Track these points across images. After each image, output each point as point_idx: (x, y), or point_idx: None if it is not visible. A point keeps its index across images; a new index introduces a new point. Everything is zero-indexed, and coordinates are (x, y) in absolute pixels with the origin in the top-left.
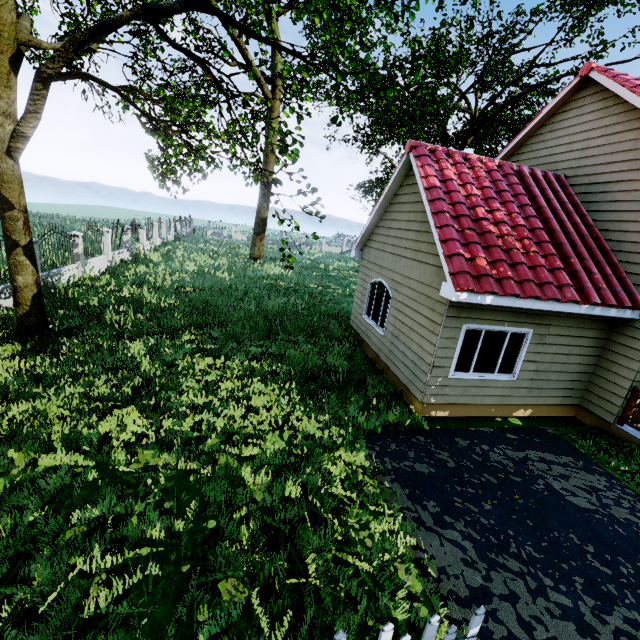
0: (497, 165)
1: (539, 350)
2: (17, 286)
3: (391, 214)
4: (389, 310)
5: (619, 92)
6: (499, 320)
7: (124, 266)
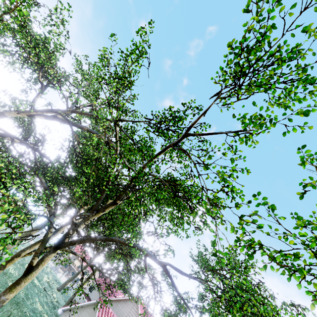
0: (113, 314)
1: None
2: None
3: (83, 311)
4: None
5: (139, 312)
6: None
7: None
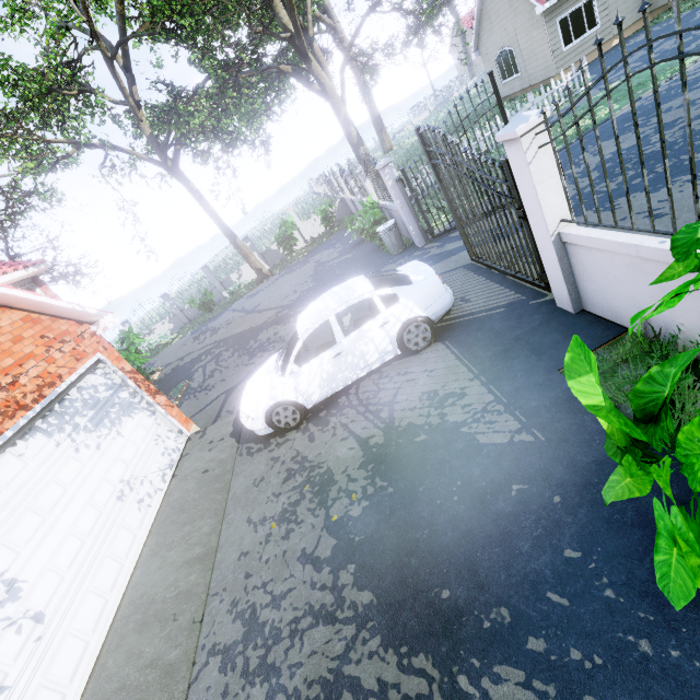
0: None
1: (604, 1)
2: None
3: (486, 9)
4: (516, 58)
5: None
6: (573, 4)
7: None
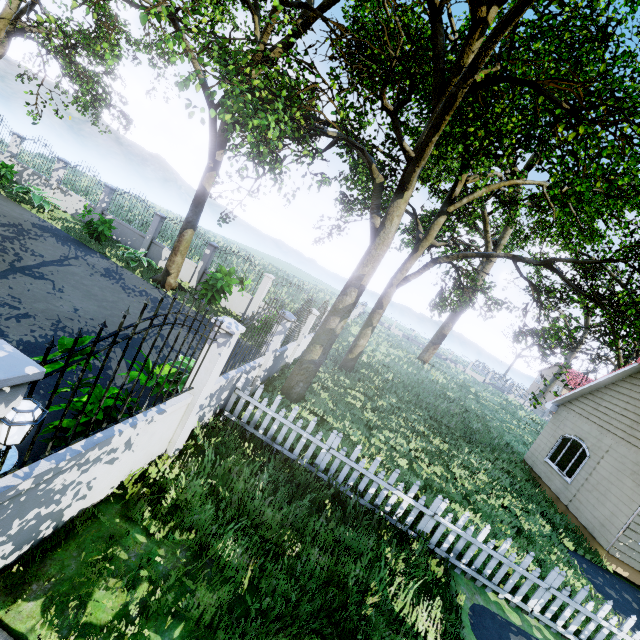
0: None
1: None
2: (358, 344)
3: (604, 395)
4: (582, 466)
5: None
6: None
7: (345, 333)
